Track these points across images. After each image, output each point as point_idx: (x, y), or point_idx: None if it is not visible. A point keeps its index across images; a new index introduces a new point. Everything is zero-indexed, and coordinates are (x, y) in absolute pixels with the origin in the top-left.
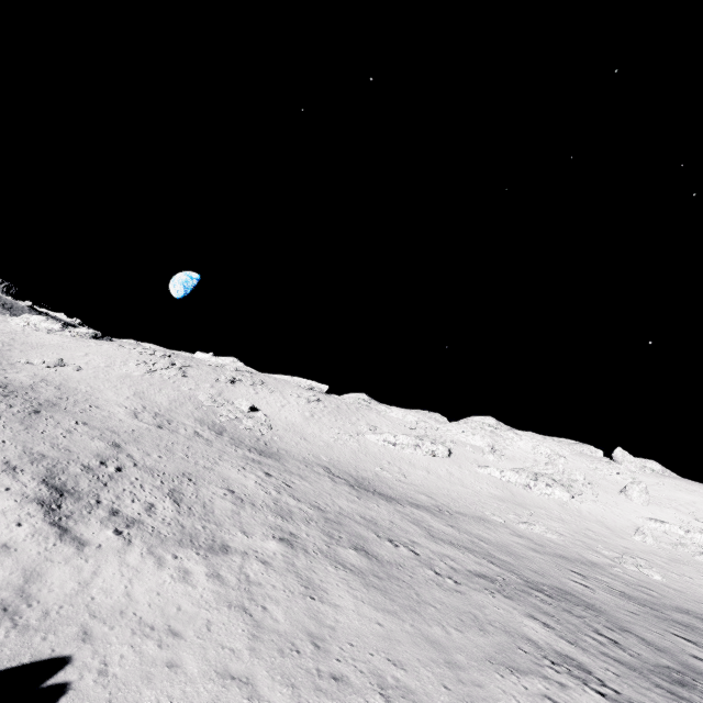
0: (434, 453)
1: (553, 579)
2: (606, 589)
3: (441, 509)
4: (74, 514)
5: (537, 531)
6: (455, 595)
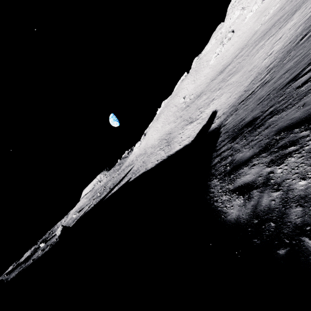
0: (229, 39)
1: (272, 24)
2: (290, 3)
3: (243, 48)
4: (195, 119)
5: (271, 12)
6: (248, 58)
